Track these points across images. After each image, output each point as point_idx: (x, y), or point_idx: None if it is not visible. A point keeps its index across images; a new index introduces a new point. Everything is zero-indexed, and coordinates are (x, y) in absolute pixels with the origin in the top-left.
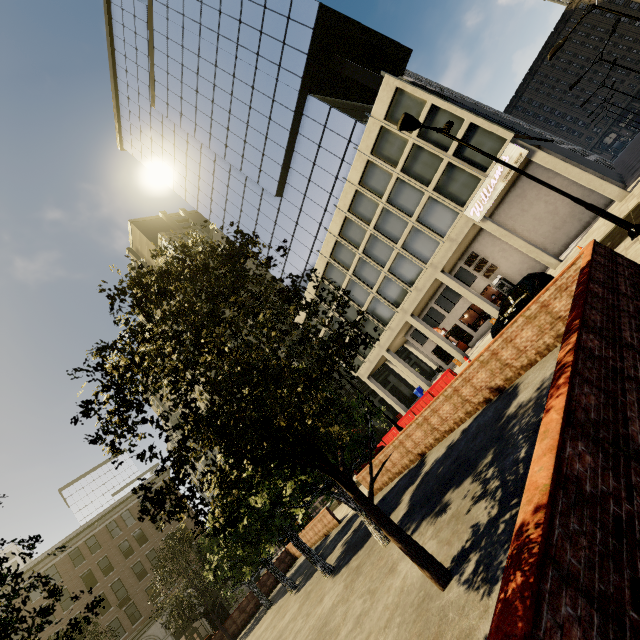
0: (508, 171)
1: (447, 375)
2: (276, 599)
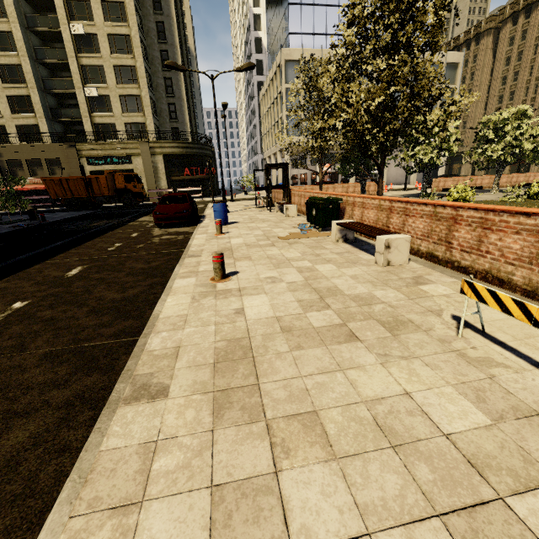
0: None
1: None
2: None
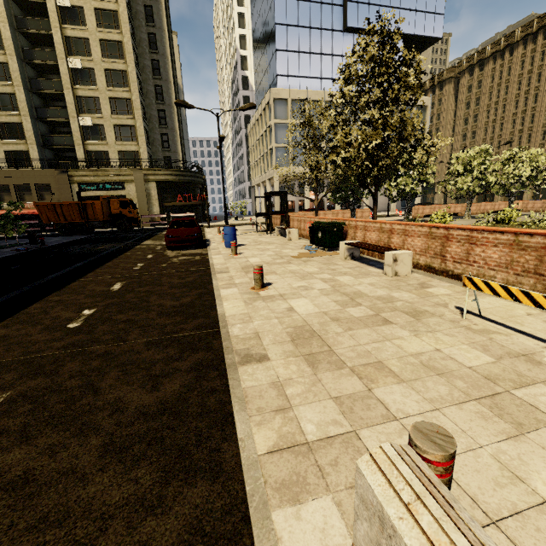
0: None
1: None
2: None
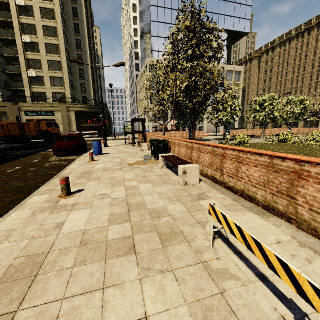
0: None
1: None
2: None
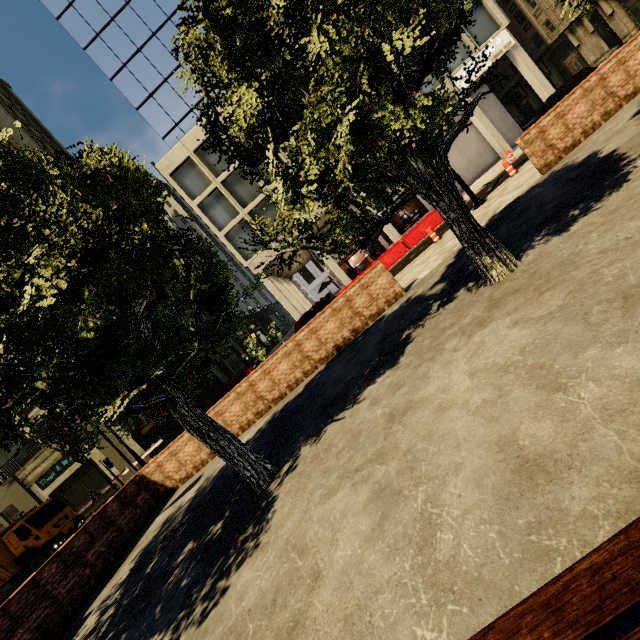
0: (498, 53)
1: (433, 215)
2: (287, 449)
